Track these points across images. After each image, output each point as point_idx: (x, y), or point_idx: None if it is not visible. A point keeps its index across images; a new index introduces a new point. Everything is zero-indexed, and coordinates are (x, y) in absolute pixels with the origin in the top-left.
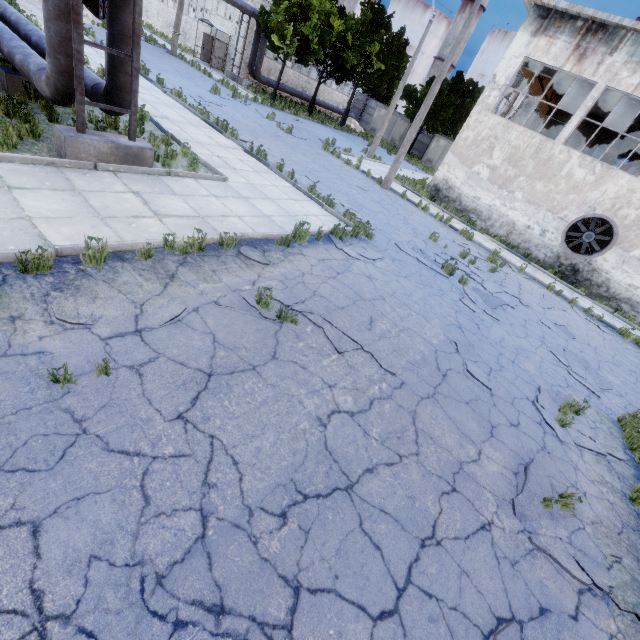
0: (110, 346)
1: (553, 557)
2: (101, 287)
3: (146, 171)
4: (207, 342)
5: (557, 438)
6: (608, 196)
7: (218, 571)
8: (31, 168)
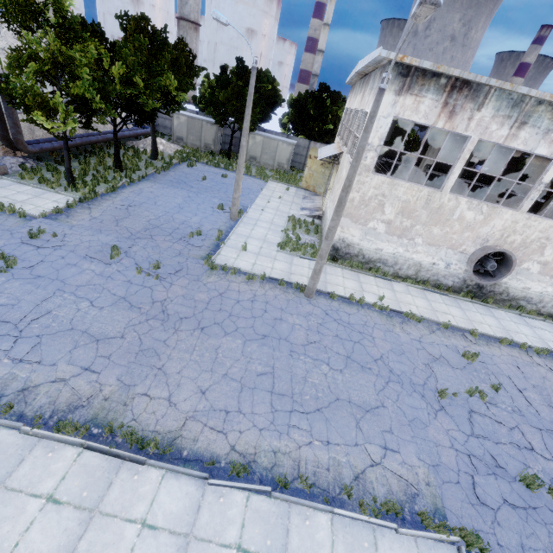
0: None
1: None
2: None
3: None
4: None
5: None
6: (497, 229)
7: None
8: None
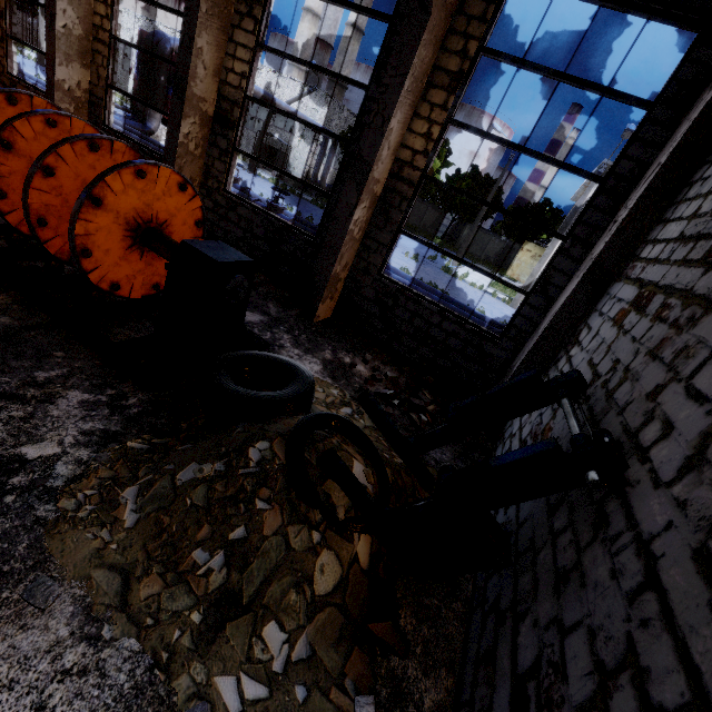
0: None
1: None
2: None
3: None
4: None
5: None
6: None
7: None
8: None
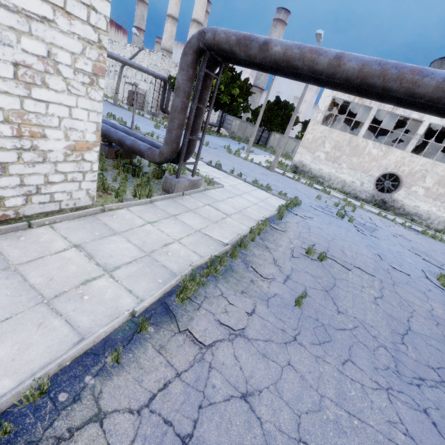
0: (289, 286)
1: None
2: (255, 259)
3: (198, 191)
4: (310, 276)
5: None
6: (392, 161)
7: (408, 366)
8: (166, 202)
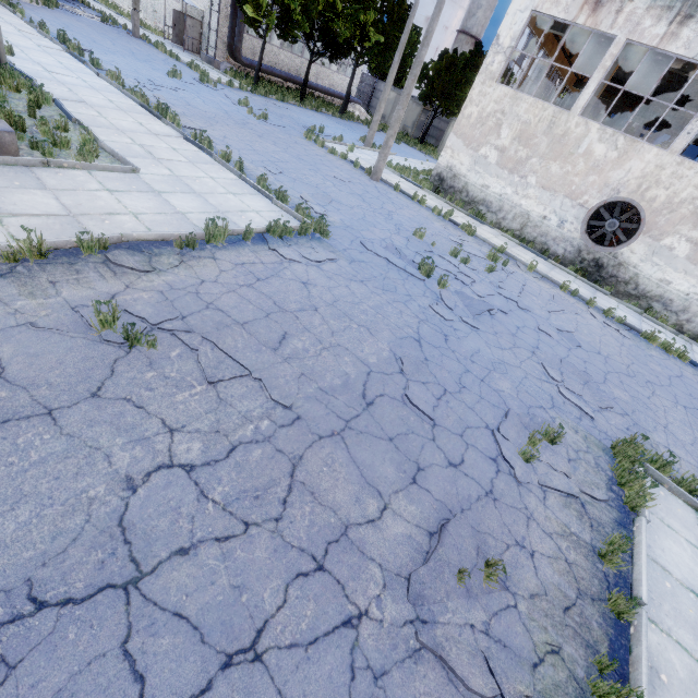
0: None
1: (445, 660)
2: None
3: (9, 161)
4: None
5: (514, 478)
6: (633, 175)
7: None
8: None
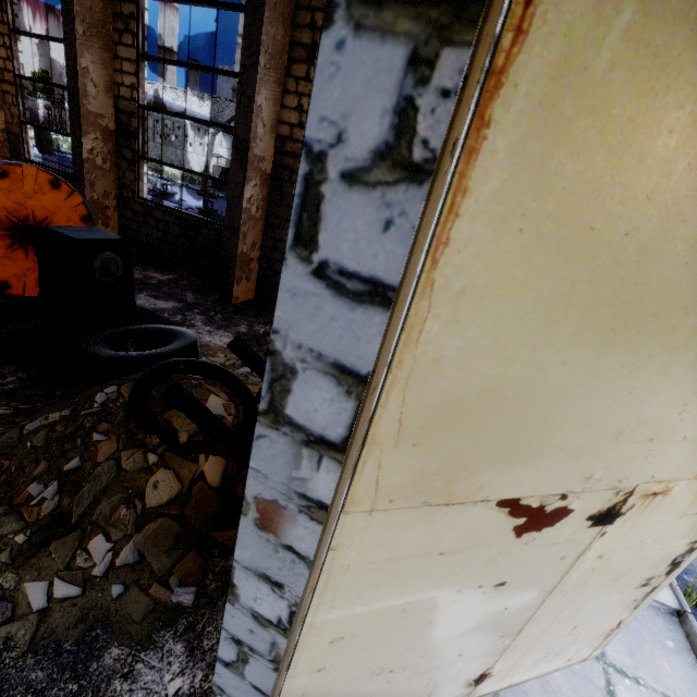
0: None
1: None
2: None
3: None
4: None
5: None
6: None
7: None
8: None
